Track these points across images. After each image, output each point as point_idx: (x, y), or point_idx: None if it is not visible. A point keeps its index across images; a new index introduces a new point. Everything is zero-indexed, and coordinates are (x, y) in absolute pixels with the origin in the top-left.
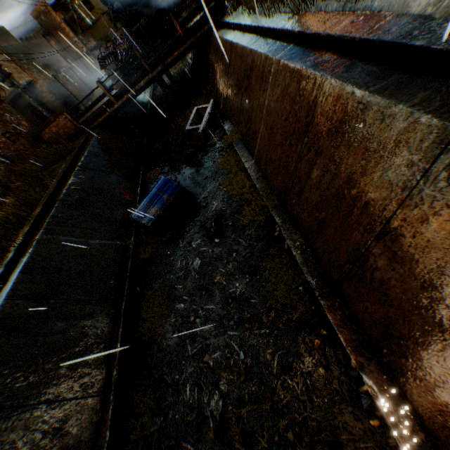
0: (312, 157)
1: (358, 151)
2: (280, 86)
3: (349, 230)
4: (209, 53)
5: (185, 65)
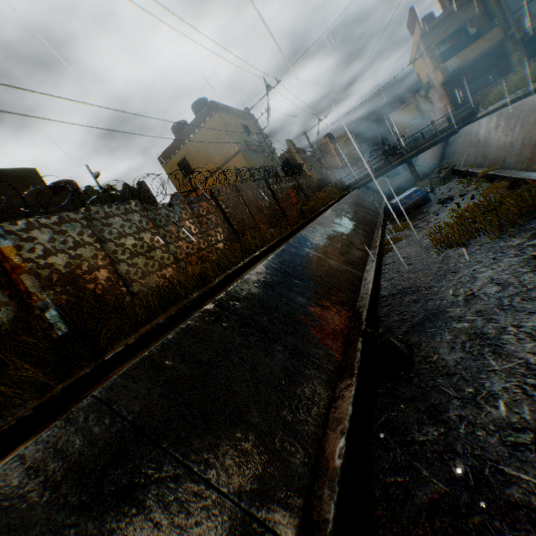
0: (518, 131)
1: (535, 112)
2: (506, 118)
3: (529, 141)
4: (455, 143)
5: (426, 166)
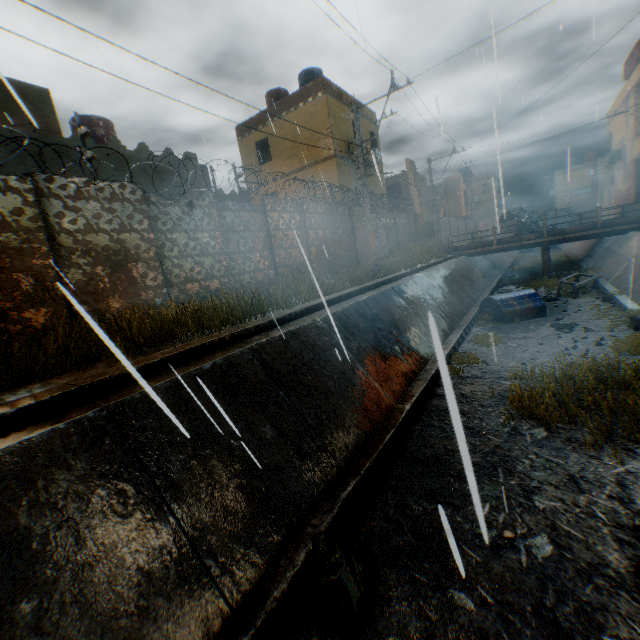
0: None
1: None
2: None
3: None
4: (615, 246)
5: (566, 257)
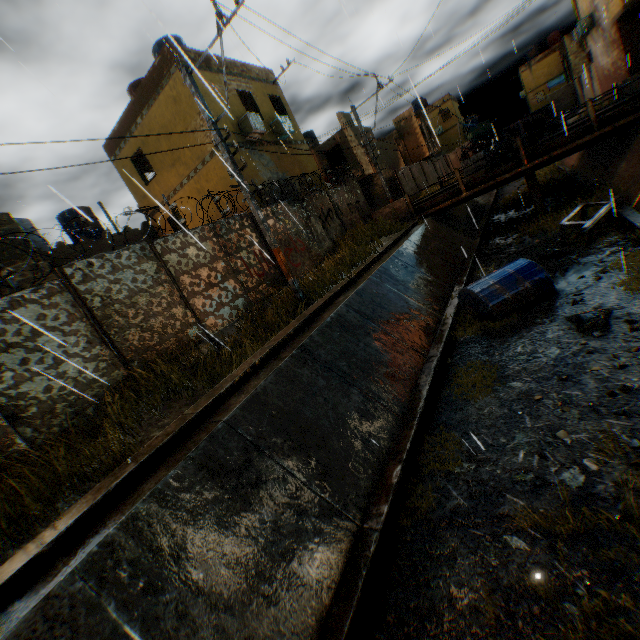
0: None
1: None
2: None
3: None
4: (624, 146)
5: (559, 172)
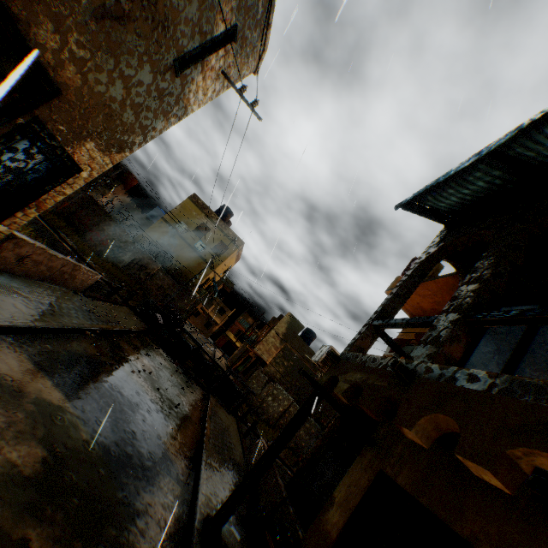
0: None
1: None
2: None
3: None
4: None
5: None
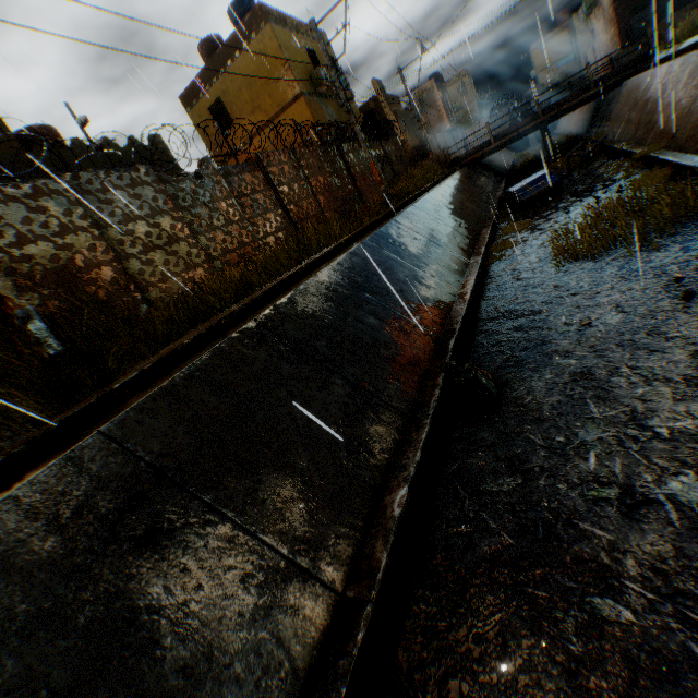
0: None
1: None
2: (692, 68)
3: None
4: (613, 103)
5: (567, 137)
